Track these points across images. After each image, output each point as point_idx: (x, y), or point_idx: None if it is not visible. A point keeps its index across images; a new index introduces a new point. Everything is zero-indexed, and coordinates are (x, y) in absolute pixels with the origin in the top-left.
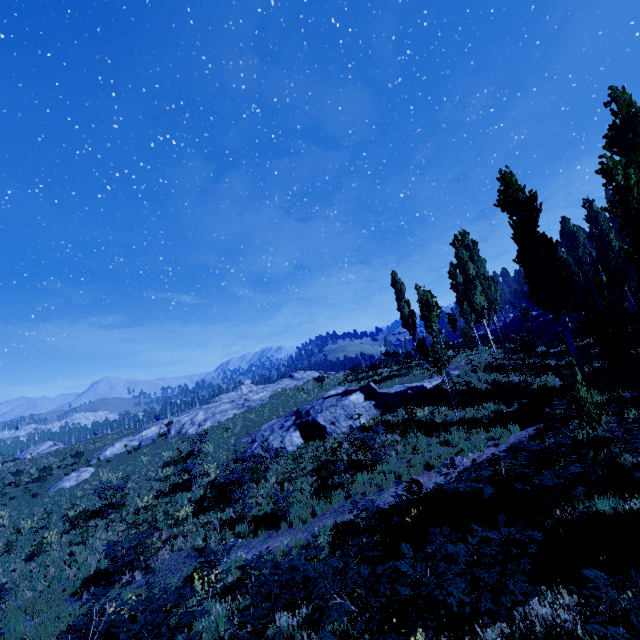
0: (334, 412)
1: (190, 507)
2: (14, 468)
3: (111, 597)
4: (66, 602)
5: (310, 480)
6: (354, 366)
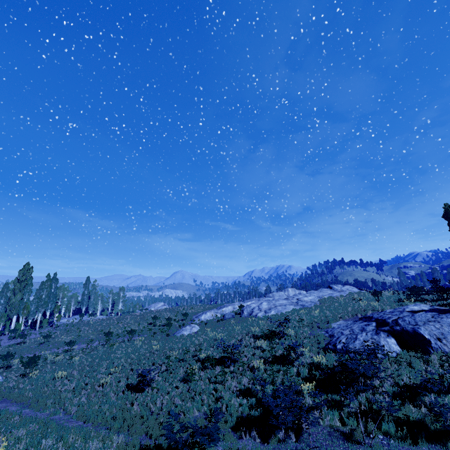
0: (440, 328)
1: (313, 384)
2: (150, 314)
3: (273, 449)
4: (231, 434)
5: (448, 397)
6: (413, 287)
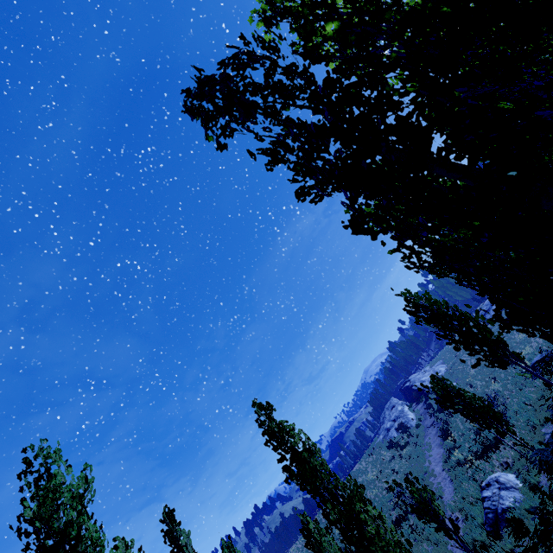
0: None
1: None
2: None
3: None
4: None
5: None
6: None
